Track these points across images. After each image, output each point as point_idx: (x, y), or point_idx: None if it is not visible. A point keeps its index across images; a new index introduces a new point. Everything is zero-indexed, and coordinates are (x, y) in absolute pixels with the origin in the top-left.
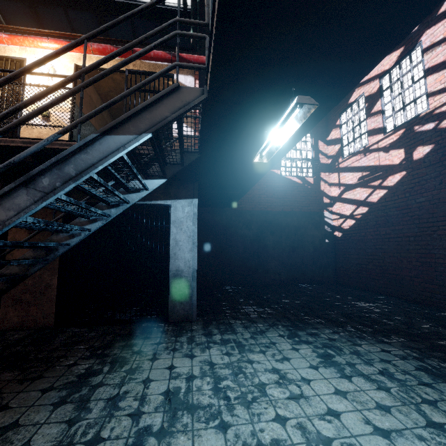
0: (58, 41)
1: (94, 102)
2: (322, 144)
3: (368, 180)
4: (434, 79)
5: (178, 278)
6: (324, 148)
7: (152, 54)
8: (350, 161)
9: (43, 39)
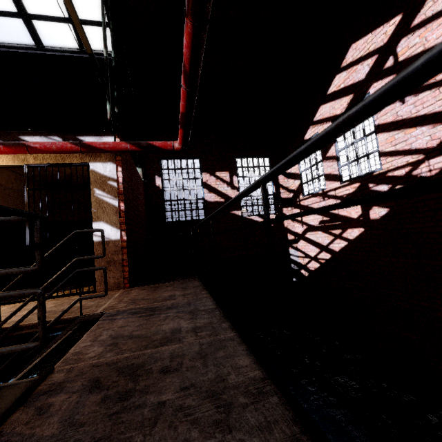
0: None
1: (2, 183)
2: (282, 177)
3: (328, 226)
4: (385, 138)
5: None
6: (284, 182)
7: (54, 148)
8: (311, 201)
9: None
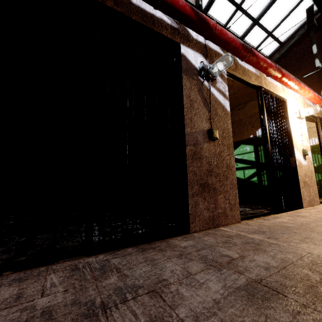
0: (314, 93)
1: None
2: None
3: None
4: None
5: None
6: None
7: None
8: None
9: (310, 90)
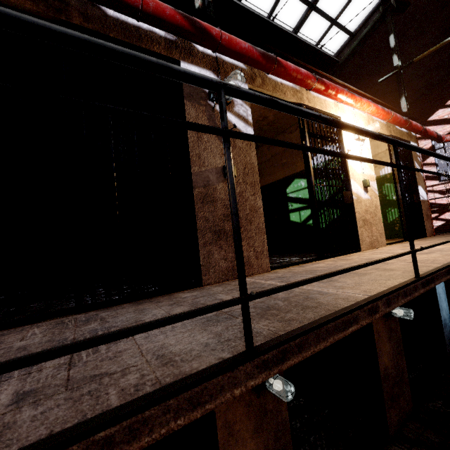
0: (377, 106)
1: None
2: None
3: None
4: None
5: (445, 326)
6: None
7: (416, 126)
8: None
9: (370, 102)
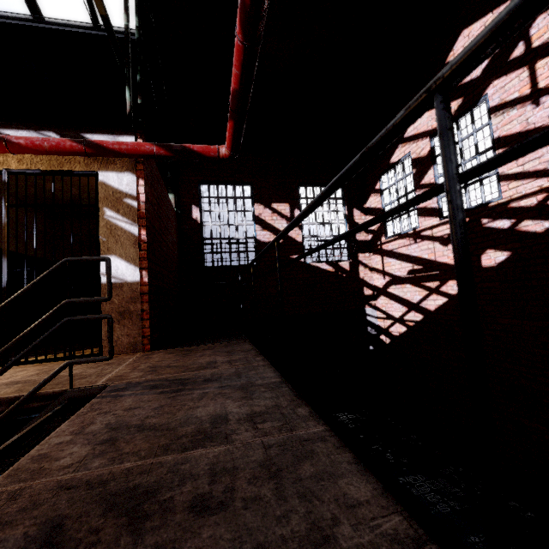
0: None
1: None
2: (358, 214)
3: (421, 278)
4: None
5: None
6: (361, 219)
7: (46, 146)
8: (397, 244)
9: None
